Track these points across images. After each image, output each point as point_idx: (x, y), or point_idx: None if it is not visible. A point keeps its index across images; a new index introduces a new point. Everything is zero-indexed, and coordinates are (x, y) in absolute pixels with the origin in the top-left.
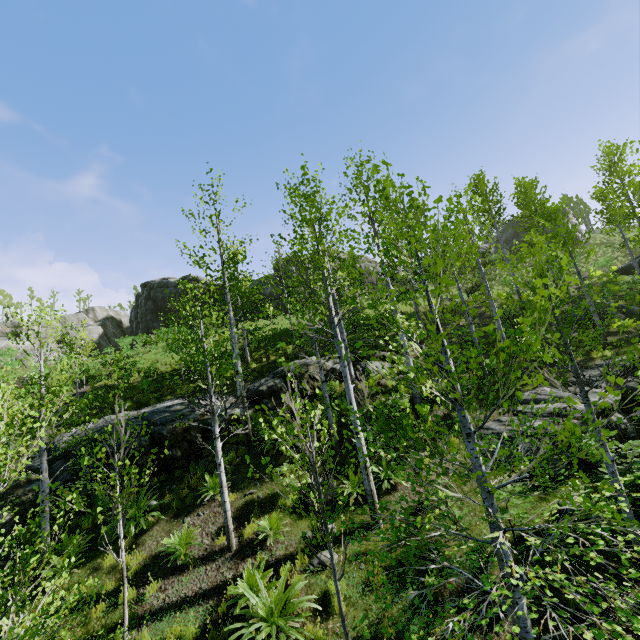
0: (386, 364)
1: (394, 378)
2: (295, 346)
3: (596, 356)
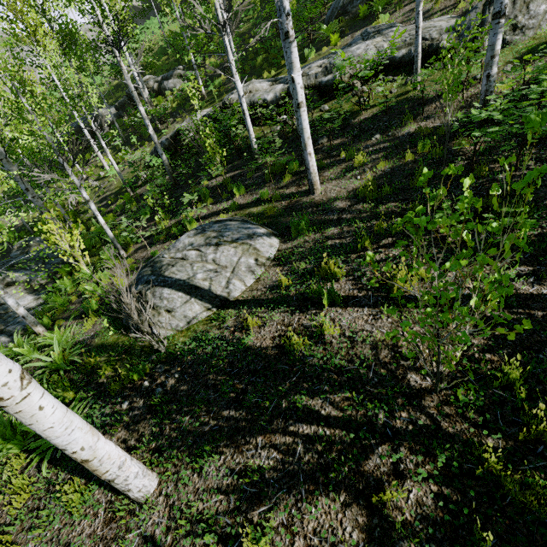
0: (182, 81)
1: (175, 95)
2: (167, 57)
3: (265, 77)
